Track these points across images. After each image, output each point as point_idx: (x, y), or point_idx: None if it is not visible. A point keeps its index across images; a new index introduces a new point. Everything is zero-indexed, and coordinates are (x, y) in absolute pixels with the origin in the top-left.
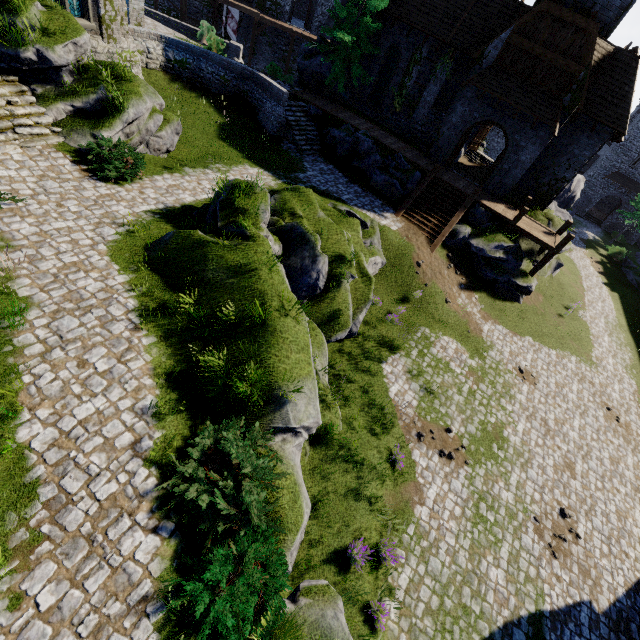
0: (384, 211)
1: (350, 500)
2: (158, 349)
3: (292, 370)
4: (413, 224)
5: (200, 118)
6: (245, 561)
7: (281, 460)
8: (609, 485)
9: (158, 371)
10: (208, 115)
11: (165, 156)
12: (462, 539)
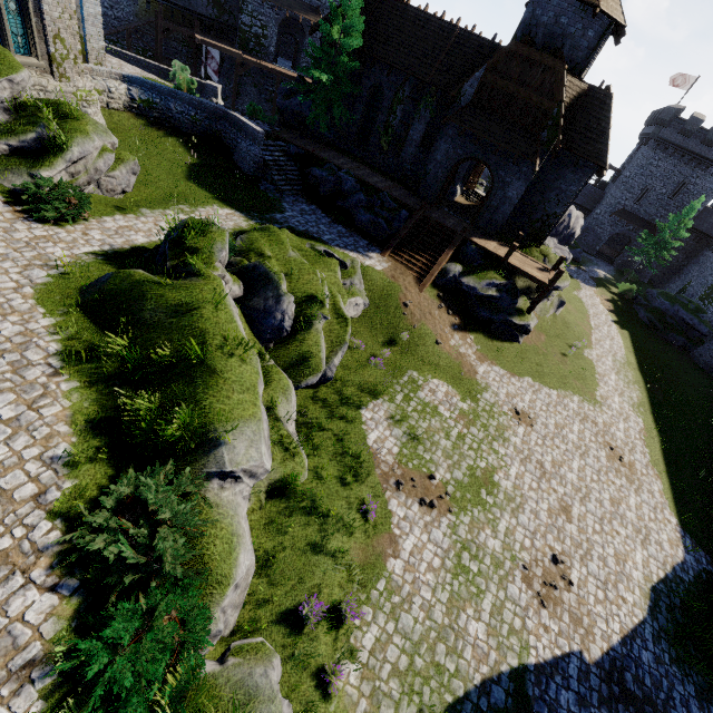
0: (369, 251)
1: (310, 555)
2: (80, 394)
3: (232, 411)
4: (401, 264)
5: (168, 159)
6: (155, 615)
7: (212, 506)
8: (608, 527)
9: (78, 418)
10: (177, 156)
11: (121, 197)
12: (440, 592)
